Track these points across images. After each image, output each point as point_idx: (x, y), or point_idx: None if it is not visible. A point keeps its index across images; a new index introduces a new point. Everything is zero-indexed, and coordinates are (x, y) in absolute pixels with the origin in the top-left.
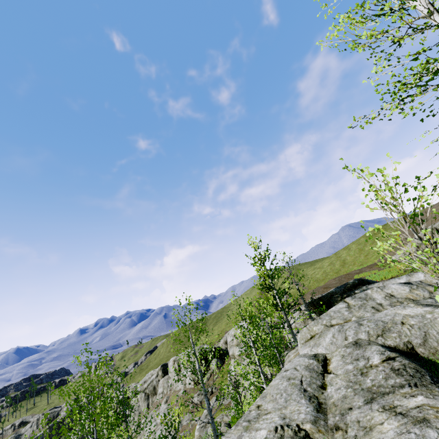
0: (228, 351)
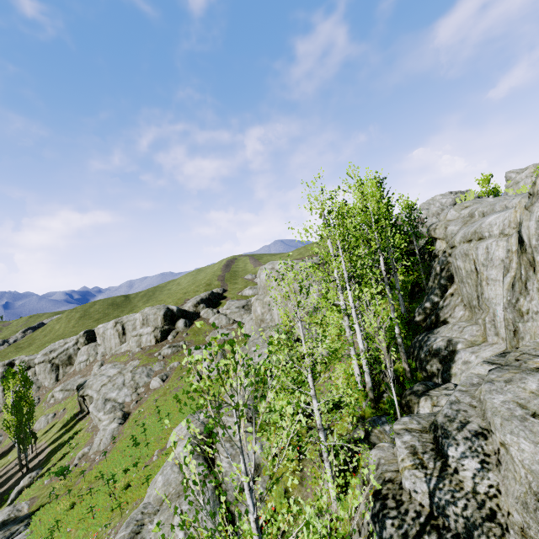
0: (196, 314)
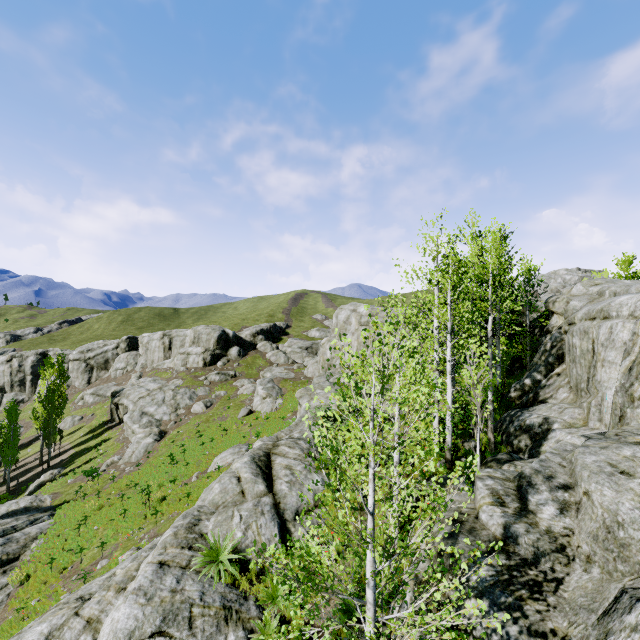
0: (253, 345)
